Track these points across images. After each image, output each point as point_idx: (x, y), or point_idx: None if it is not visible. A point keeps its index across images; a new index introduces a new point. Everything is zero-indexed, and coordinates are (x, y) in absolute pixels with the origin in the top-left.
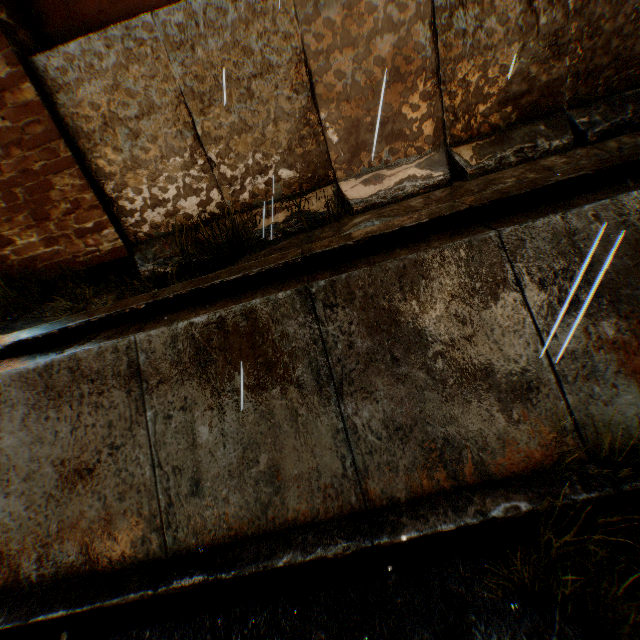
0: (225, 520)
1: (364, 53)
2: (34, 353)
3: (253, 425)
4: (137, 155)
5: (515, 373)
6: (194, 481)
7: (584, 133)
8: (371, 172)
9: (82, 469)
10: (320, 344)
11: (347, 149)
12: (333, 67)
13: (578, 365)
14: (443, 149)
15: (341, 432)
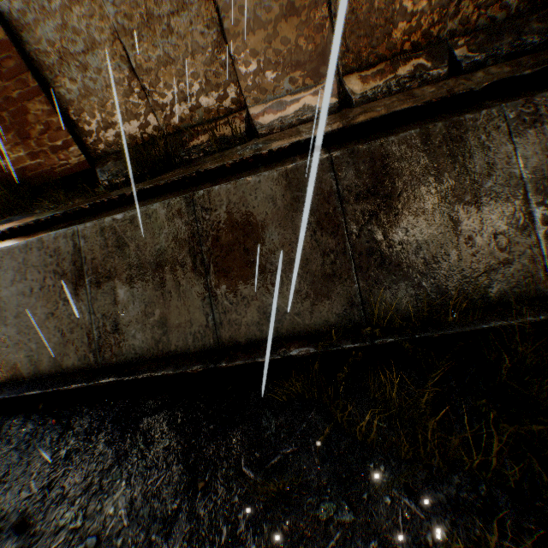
0: (133, 349)
1: None
2: (20, 237)
3: (152, 290)
4: (88, 85)
5: (327, 263)
6: (115, 324)
7: (460, 64)
8: (275, 100)
9: (49, 313)
10: (197, 237)
11: (254, 79)
12: (237, 3)
13: (372, 259)
14: (336, 79)
15: (207, 298)
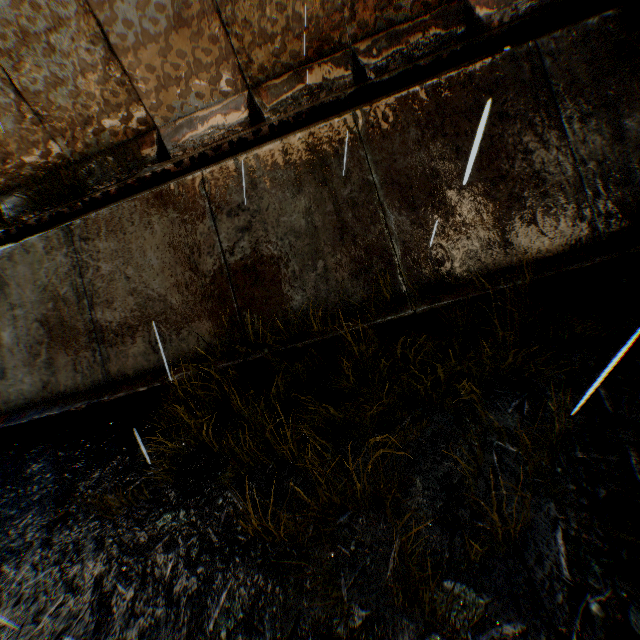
0: (24, 394)
1: (144, 0)
2: None
3: (38, 330)
4: None
5: (206, 285)
6: (3, 370)
7: (364, 70)
8: (185, 118)
9: None
10: (79, 269)
11: (158, 97)
12: (120, 16)
13: (247, 277)
14: (245, 92)
15: (94, 332)
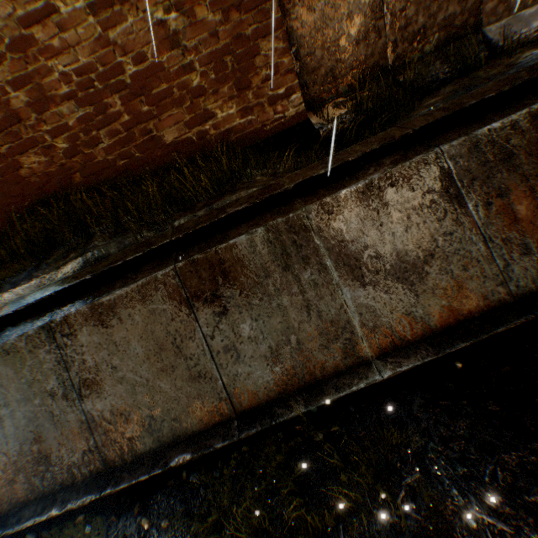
0: None
1: None
2: (321, 187)
3: None
4: (326, 16)
5: None
6: (521, 245)
7: None
8: (509, 18)
9: (423, 255)
10: None
11: None
12: None
13: None
14: None
15: None
